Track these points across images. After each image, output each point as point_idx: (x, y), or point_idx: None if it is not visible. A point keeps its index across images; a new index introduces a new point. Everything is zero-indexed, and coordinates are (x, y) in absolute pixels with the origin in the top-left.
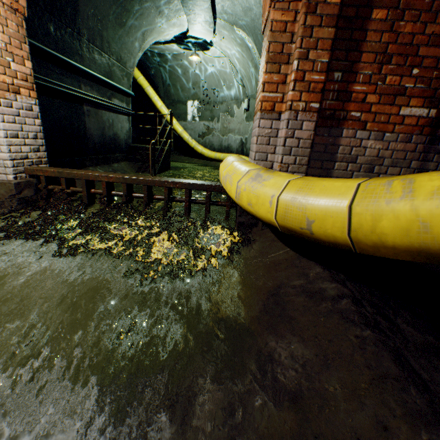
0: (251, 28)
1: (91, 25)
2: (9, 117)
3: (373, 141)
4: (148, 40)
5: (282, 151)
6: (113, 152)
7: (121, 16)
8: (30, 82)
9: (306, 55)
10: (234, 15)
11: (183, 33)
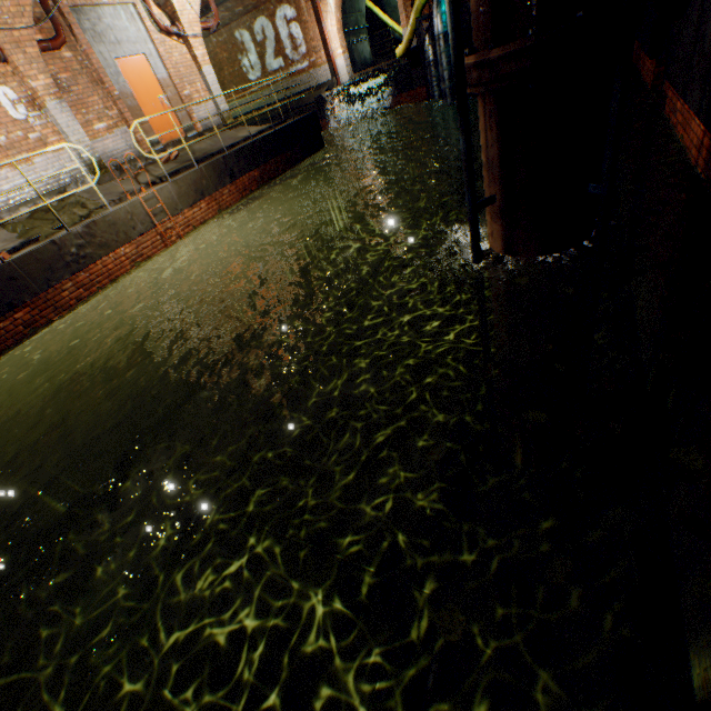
0: None
1: (348, 7)
2: (346, 62)
3: None
4: None
5: None
6: (366, 69)
7: None
8: (346, 48)
9: (406, 12)
10: None
11: None
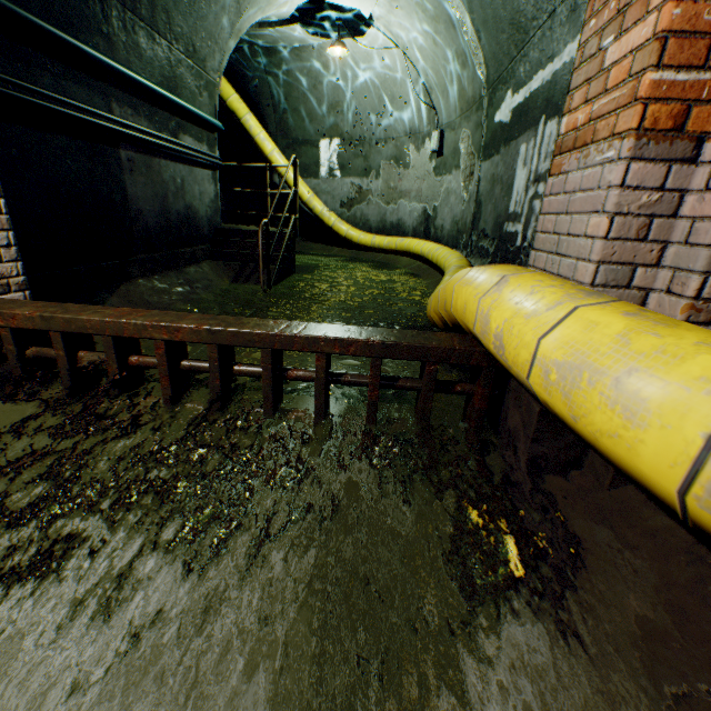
0: None
1: None
2: None
3: None
4: (248, 12)
5: (708, 262)
6: (186, 244)
7: None
8: None
9: None
10: None
11: None
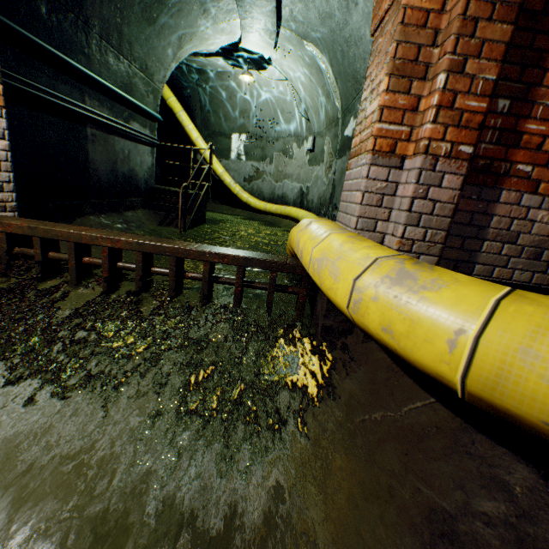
0: (329, 42)
1: (106, 14)
2: None
3: (546, 211)
4: (186, 47)
5: (406, 219)
6: (127, 196)
7: (150, 9)
8: None
9: (462, 66)
10: (305, 24)
11: (233, 43)
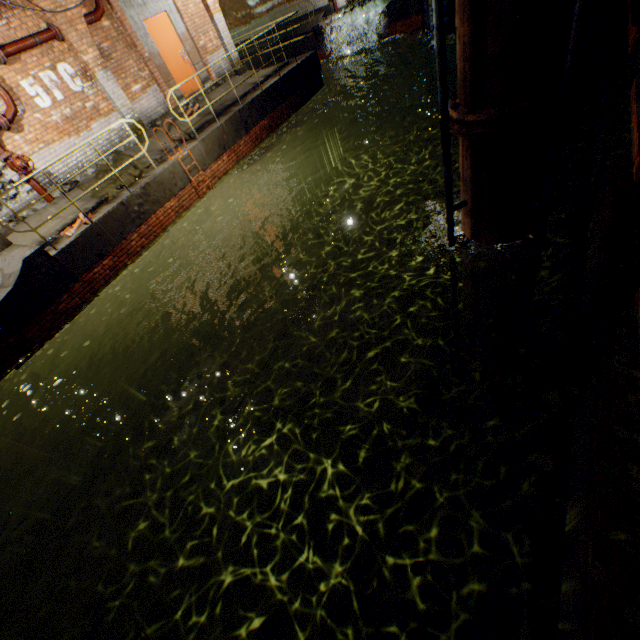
0: None
1: None
2: None
3: None
4: None
5: None
6: None
7: None
8: None
9: None
10: None
11: None
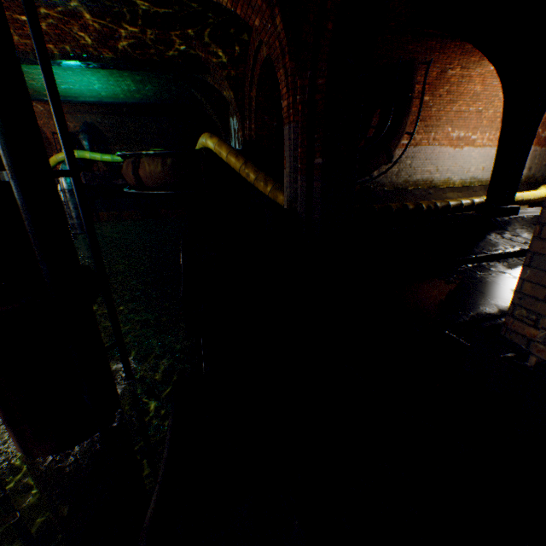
0: None
1: None
2: None
3: None
4: None
5: None
6: None
7: None
8: None
9: None
10: None
11: None
